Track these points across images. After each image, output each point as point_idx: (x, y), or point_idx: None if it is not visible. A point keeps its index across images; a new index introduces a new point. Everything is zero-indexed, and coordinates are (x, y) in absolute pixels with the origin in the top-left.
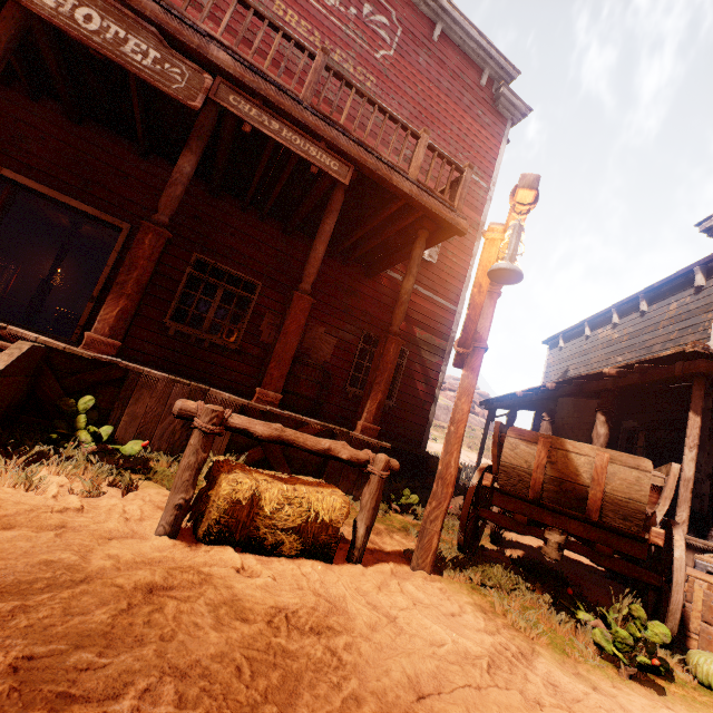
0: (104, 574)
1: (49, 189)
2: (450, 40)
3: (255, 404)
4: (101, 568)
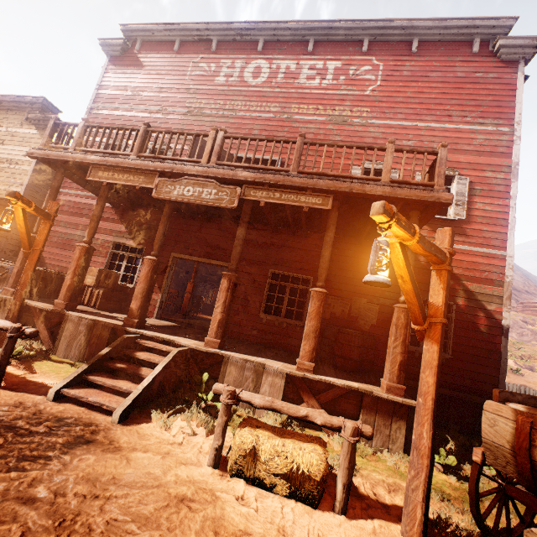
0: (168, 484)
1: (202, 259)
2: (429, 42)
3: (294, 372)
4: (168, 481)
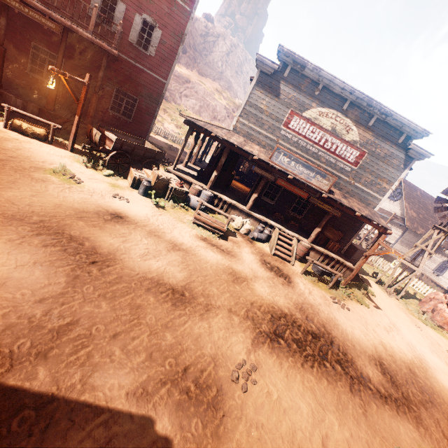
0: None
1: None
2: None
3: (43, 109)
4: None
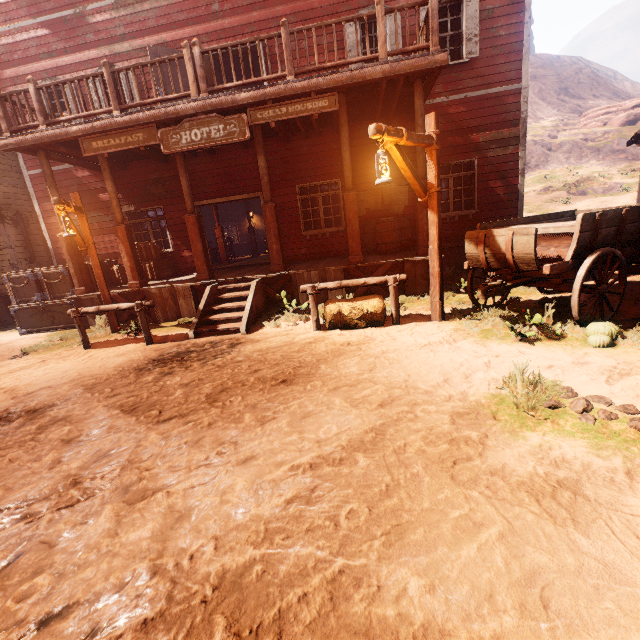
0: (298, 342)
1: (225, 198)
2: None
3: (349, 266)
4: (297, 341)
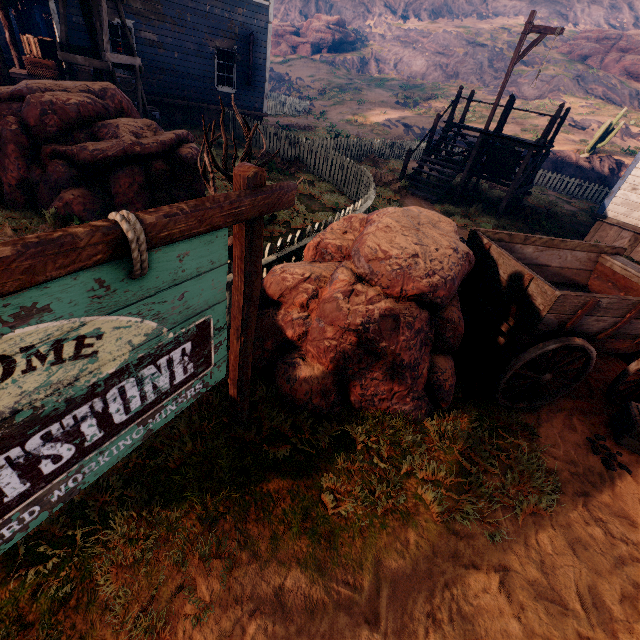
0: None
1: None
2: None
3: None
4: None
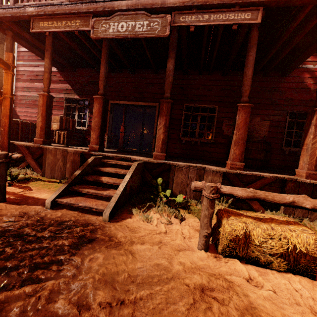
0: (179, 274)
1: (132, 102)
2: None
3: (230, 171)
4: (178, 271)
